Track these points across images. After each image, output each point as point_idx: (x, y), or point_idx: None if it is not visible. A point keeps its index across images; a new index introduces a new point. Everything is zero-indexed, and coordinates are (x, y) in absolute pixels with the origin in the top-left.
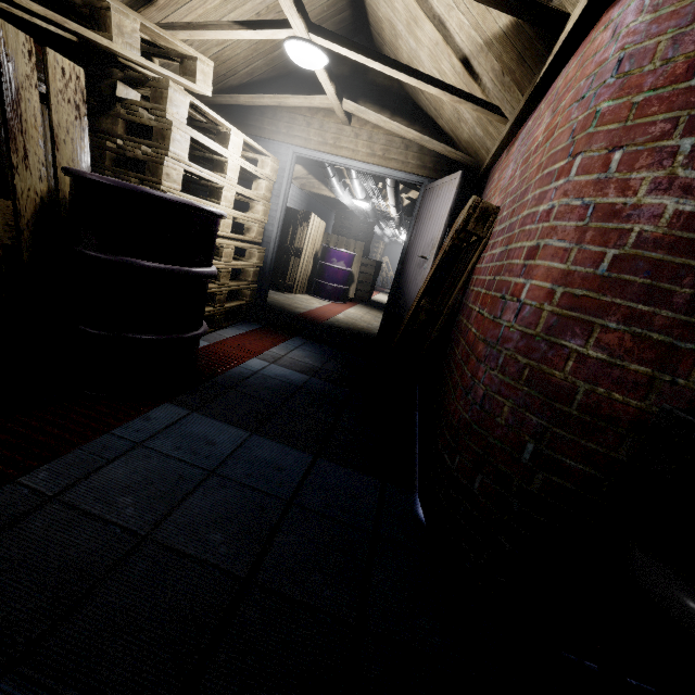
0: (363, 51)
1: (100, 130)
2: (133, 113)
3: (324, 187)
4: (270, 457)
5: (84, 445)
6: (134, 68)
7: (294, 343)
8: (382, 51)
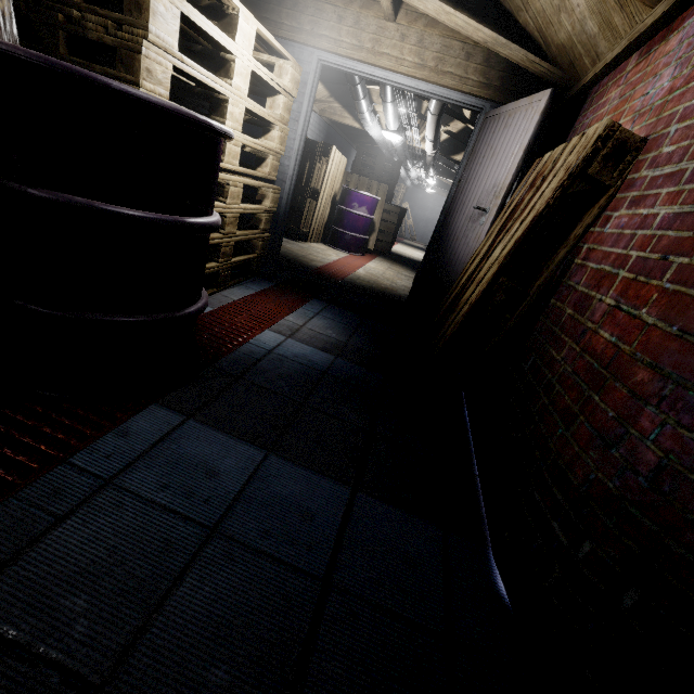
0: None
1: None
2: None
3: (347, 114)
4: (294, 495)
5: (22, 490)
6: None
7: (313, 308)
8: None
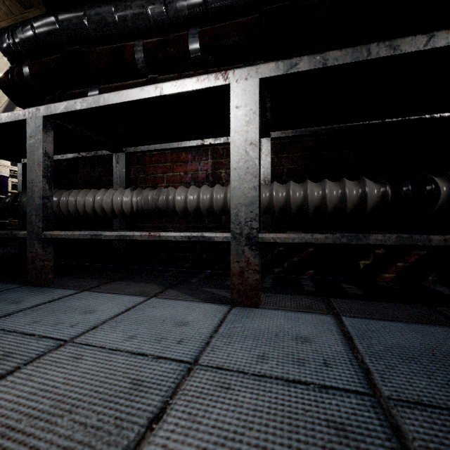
0: None
1: None
2: None
3: None
4: None
5: None
6: None
7: None
8: None
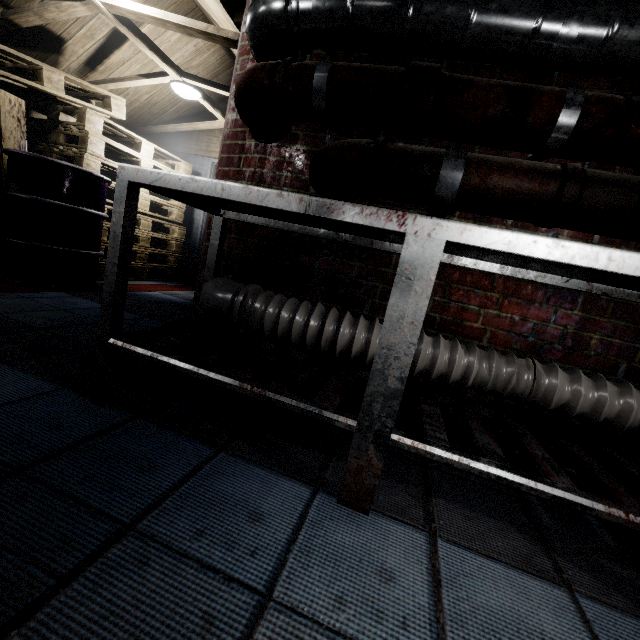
0: (212, 84)
1: (50, 142)
2: (68, 129)
3: None
4: None
5: None
6: (71, 104)
7: None
8: None
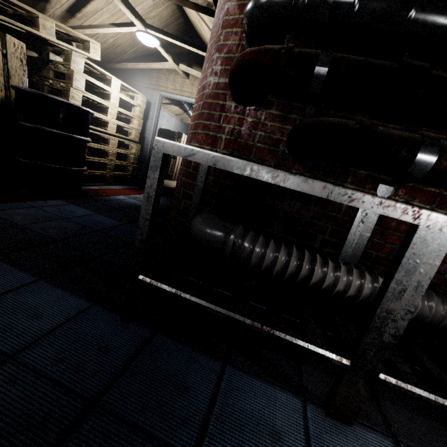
0: (170, 36)
1: (42, 76)
2: (56, 67)
3: None
4: (100, 220)
5: (9, 203)
6: (58, 46)
7: None
8: (202, 39)
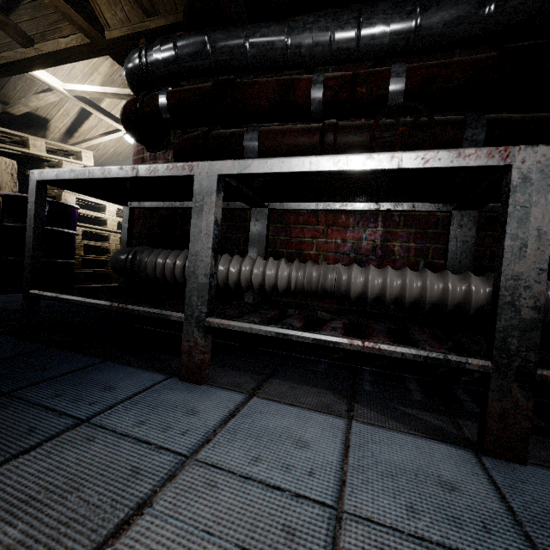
0: None
1: None
2: None
3: None
4: None
5: None
6: (53, 161)
7: None
8: None
